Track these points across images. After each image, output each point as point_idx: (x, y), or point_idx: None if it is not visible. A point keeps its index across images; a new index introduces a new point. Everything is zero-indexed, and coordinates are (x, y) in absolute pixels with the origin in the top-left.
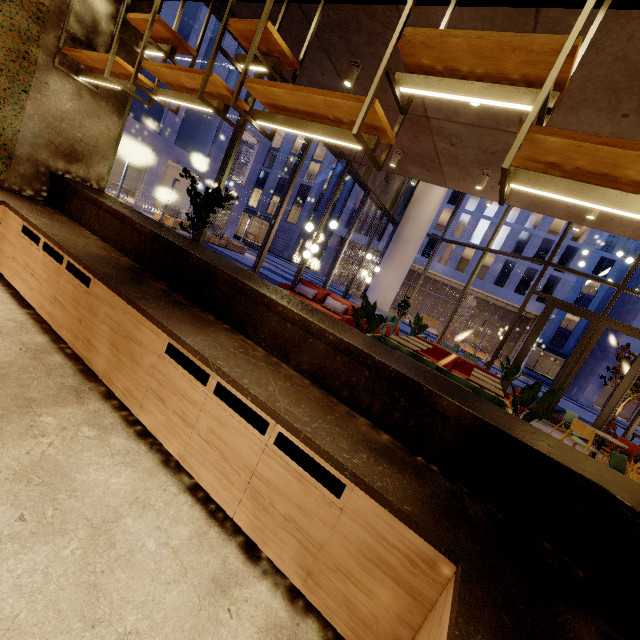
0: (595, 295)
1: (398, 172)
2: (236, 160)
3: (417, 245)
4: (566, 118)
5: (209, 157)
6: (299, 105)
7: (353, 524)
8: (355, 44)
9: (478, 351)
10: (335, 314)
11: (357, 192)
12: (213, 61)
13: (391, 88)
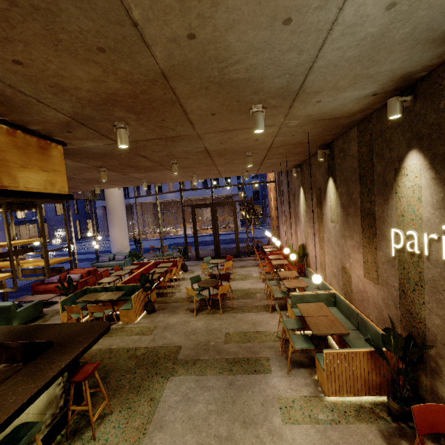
0: None
1: None
2: None
3: (122, 208)
4: (85, 175)
5: None
6: None
7: None
8: None
9: None
10: (75, 282)
11: None
12: None
13: None
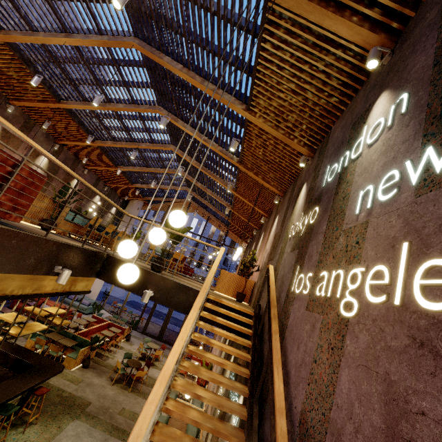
0: None
1: None
2: None
3: None
4: None
5: None
6: None
7: None
8: None
9: None
10: None
11: None
12: None
13: None
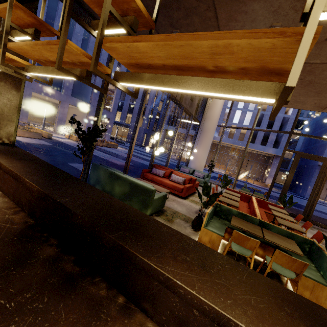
0: (298, 139)
1: (201, 95)
2: (105, 99)
3: (213, 132)
4: None
5: (91, 100)
6: (169, 59)
7: None
8: (176, 19)
9: (248, 179)
10: (178, 184)
11: (170, 106)
12: (66, 28)
13: (308, 15)
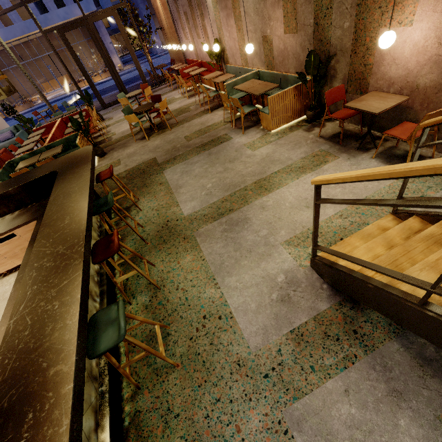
0: None
1: None
2: None
3: None
4: None
5: None
6: None
7: (26, 235)
8: None
9: (93, 78)
10: None
11: None
12: None
13: None
